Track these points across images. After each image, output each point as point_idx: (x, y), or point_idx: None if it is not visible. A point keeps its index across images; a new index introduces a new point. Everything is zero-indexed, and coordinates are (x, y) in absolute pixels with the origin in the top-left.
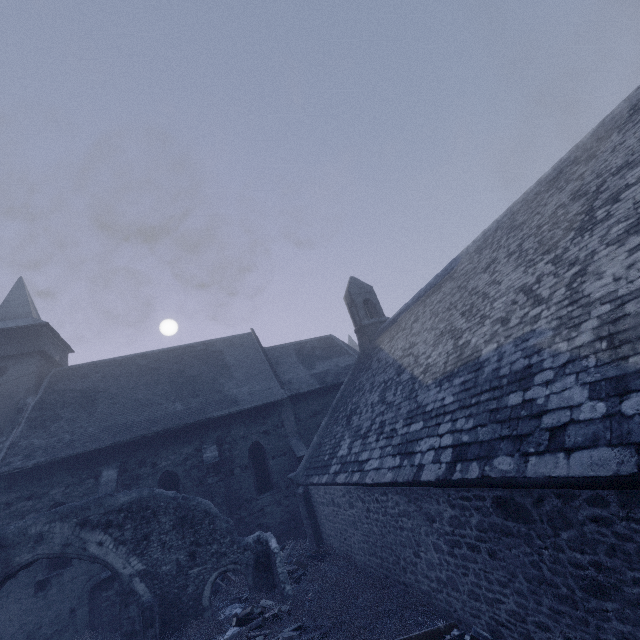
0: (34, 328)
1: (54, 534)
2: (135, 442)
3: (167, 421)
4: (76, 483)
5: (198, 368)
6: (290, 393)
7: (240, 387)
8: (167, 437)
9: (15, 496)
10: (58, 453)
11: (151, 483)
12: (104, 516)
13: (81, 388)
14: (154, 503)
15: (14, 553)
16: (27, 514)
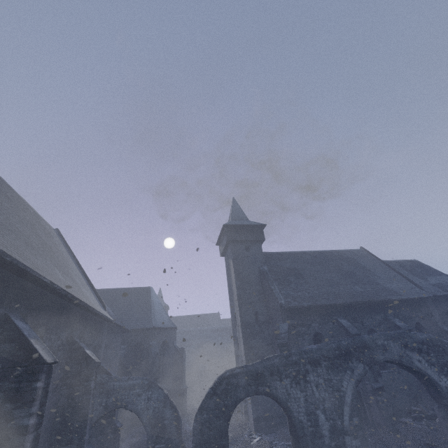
0: (258, 227)
1: (391, 347)
2: (347, 305)
3: (361, 296)
4: (323, 323)
5: (348, 266)
6: (430, 294)
7: (389, 283)
8: (364, 306)
9: (295, 322)
10: (313, 302)
11: (363, 334)
12: (414, 344)
13: (286, 266)
14: (440, 344)
15: (374, 353)
16: (304, 335)
